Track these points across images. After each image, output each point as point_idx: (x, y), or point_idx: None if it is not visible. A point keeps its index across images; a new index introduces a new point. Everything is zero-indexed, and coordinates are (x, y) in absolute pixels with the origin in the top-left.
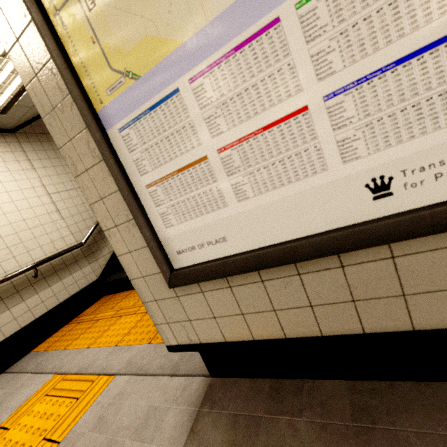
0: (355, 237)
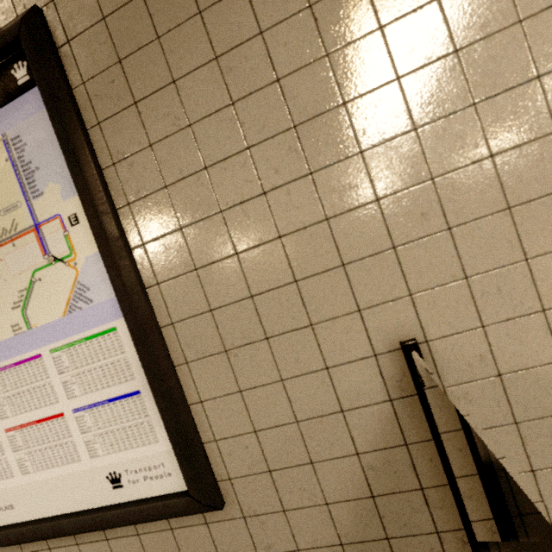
0: (99, 522)
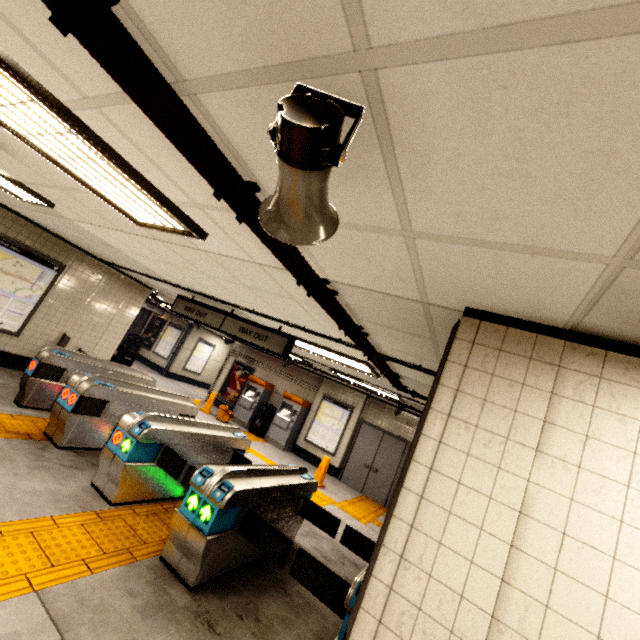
0: None
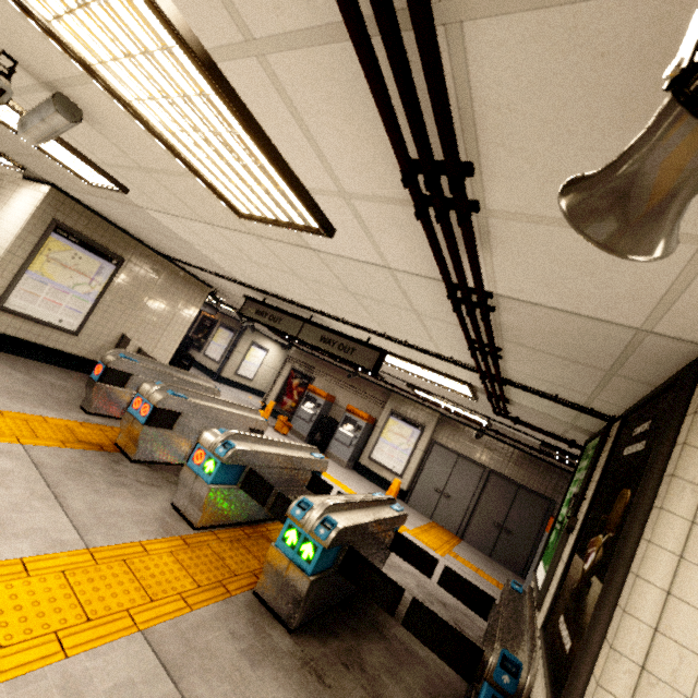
0: (52, 325)
